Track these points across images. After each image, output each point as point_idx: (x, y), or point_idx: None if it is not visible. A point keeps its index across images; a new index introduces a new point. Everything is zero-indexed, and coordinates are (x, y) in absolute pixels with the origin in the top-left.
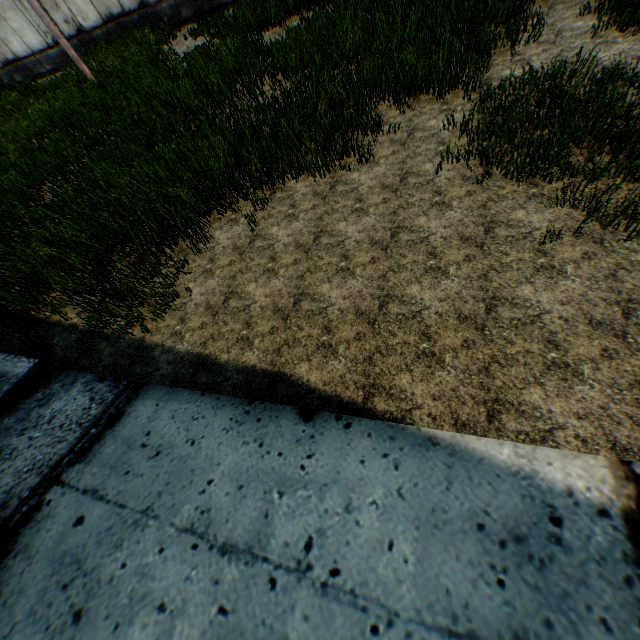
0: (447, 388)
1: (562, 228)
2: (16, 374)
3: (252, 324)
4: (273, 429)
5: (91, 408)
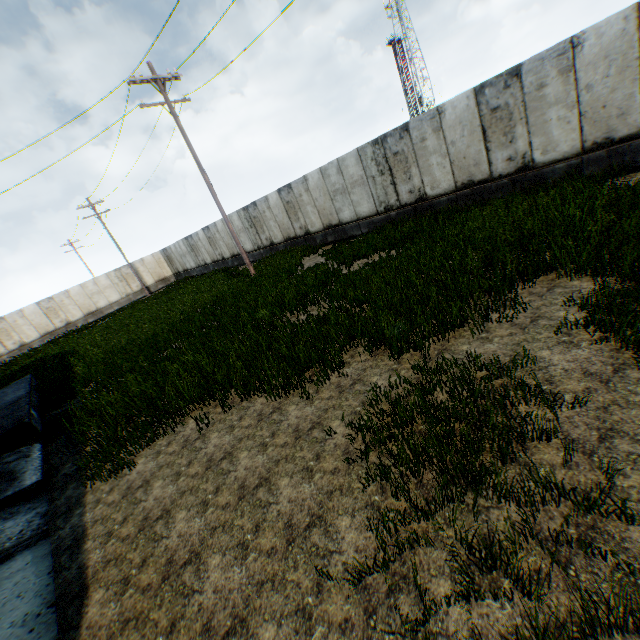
0: None
1: (358, 565)
2: (25, 483)
3: (126, 521)
4: None
5: (12, 538)
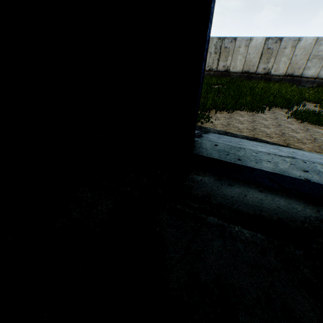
0: (309, 147)
1: None
2: None
3: (241, 130)
4: (262, 143)
5: None
